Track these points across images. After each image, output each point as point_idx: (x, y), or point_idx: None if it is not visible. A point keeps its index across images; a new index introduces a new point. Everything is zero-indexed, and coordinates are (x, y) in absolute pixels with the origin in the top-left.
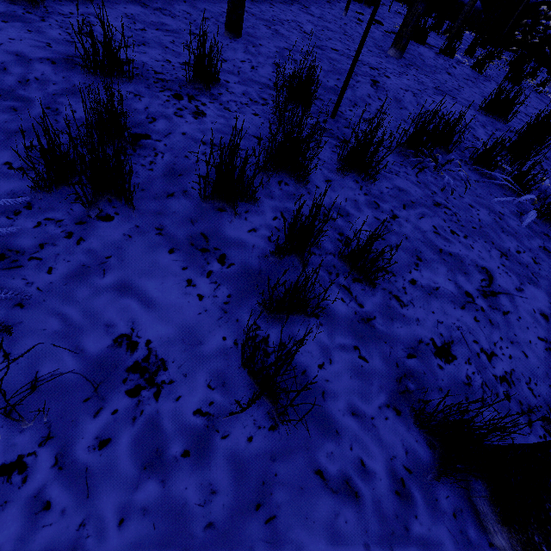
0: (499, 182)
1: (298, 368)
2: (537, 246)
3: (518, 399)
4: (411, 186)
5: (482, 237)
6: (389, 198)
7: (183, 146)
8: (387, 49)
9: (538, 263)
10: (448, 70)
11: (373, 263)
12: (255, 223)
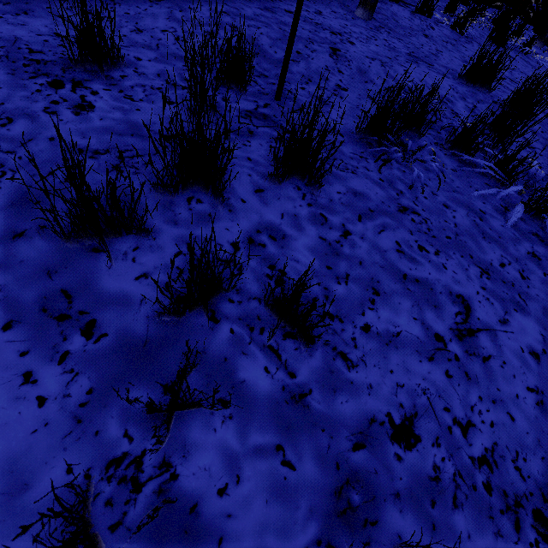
0: (480, 170)
1: (185, 501)
2: (525, 253)
3: (502, 487)
4: (370, 187)
5: (458, 249)
6: (341, 207)
7: (48, 158)
8: (355, 9)
9: (526, 278)
10: (426, 31)
11: (305, 317)
12: (147, 264)
